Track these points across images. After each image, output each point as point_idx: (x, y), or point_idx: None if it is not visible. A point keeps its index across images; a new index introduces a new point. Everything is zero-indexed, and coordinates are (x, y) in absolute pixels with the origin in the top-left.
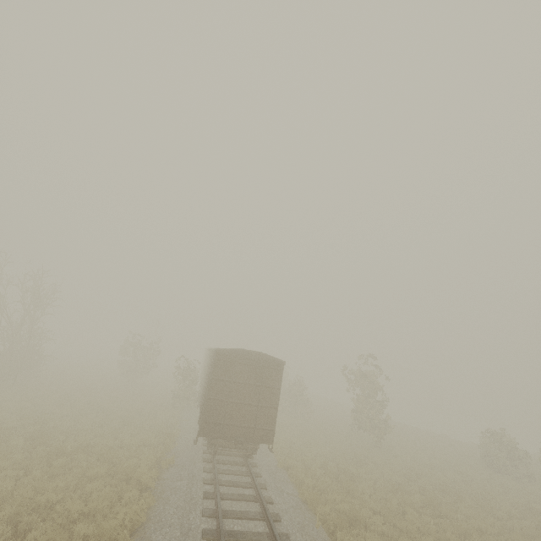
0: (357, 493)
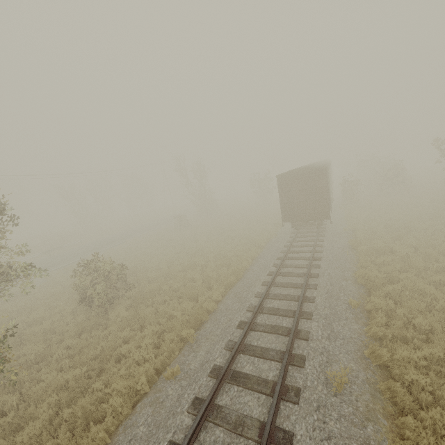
0: (405, 238)
